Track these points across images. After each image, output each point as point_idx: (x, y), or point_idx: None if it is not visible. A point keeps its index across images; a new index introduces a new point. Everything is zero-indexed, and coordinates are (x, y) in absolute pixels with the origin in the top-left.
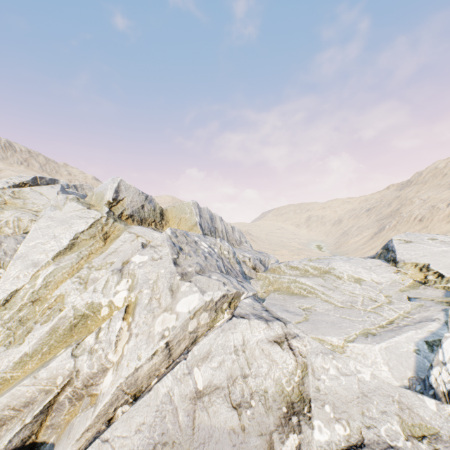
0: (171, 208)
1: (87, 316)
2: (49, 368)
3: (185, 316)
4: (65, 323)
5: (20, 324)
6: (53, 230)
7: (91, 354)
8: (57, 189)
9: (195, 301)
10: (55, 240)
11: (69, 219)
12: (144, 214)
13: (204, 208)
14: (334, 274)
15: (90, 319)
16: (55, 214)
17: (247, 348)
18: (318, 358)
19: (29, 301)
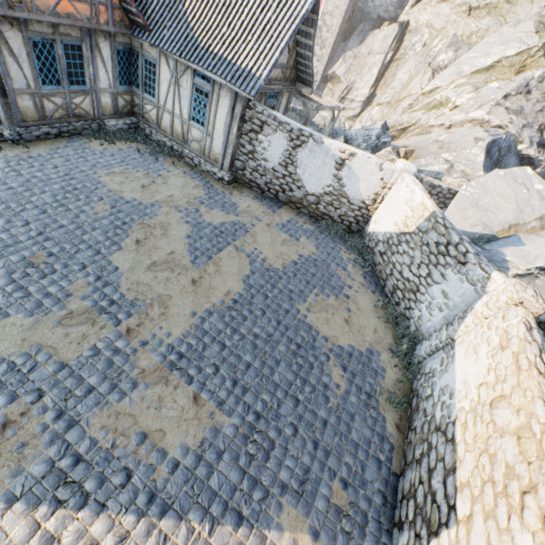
0: None
1: (442, 104)
2: (414, 114)
3: (467, 118)
4: (433, 103)
5: None
6: (492, 48)
7: (427, 117)
8: None
9: (478, 115)
10: (484, 58)
11: (511, 40)
12: None
13: None
14: None
15: (442, 107)
16: (507, 31)
17: (465, 137)
18: (476, 148)
19: None
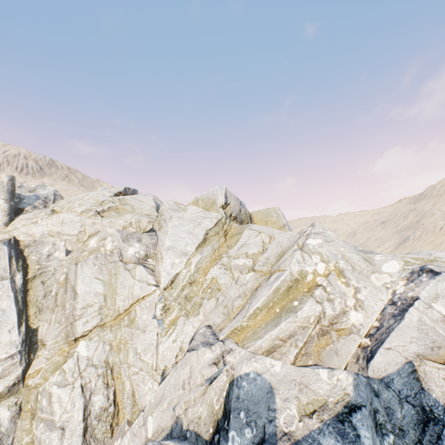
0: (256, 213)
1: (298, 280)
2: (303, 310)
3: (397, 274)
4: (284, 285)
5: (186, 300)
6: (187, 227)
7: (331, 301)
8: (151, 197)
9: (396, 265)
10: (191, 235)
11: (195, 218)
12: (242, 217)
13: (282, 213)
14: (443, 261)
15: (299, 283)
16: (182, 215)
17: None
18: None
19: (187, 283)
